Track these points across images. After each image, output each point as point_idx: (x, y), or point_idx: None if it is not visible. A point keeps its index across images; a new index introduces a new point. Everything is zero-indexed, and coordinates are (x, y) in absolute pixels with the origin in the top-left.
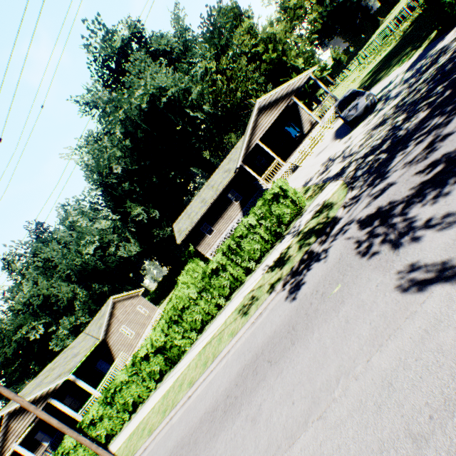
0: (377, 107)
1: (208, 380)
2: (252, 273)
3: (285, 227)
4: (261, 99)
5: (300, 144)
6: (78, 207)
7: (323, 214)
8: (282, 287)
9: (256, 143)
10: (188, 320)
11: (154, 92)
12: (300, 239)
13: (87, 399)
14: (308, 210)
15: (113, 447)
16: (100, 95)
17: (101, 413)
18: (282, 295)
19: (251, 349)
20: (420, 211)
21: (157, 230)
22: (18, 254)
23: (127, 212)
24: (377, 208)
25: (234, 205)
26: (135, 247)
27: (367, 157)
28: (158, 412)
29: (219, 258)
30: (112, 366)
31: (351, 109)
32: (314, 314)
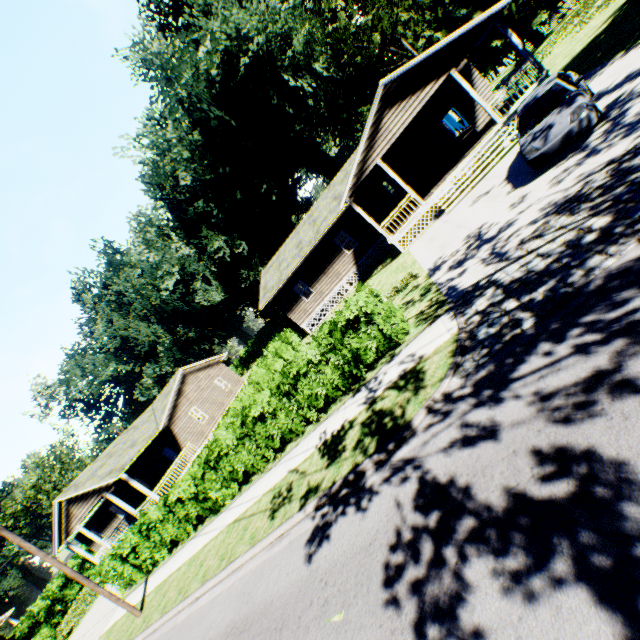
0: (593, 135)
1: (214, 594)
2: (312, 428)
3: (373, 360)
4: (389, 79)
5: (460, 159)
6: (141, 234)
7: (405, 395)
8: (314, 509)
9: (382, 157)
10: (227, 469)
11: (229, 46)
12: (365, 423)
13: (156, 483)
14: (401, 355)
15: (149, 584)
16: (155, 48)
17: (138, 543)
18: (307, 528)
19: (250, 600)
20: (484, 585)
21: (246, 270)
22: (86, 285)
23: (205, 243)
24: (452, 478)
25: (344, 256)
26: (217, 293)
27: (509, 297)
28: (178, 584)
29: (265, 402)
30: (175, 461)
31: (538, 135)
32: (302, 636)
